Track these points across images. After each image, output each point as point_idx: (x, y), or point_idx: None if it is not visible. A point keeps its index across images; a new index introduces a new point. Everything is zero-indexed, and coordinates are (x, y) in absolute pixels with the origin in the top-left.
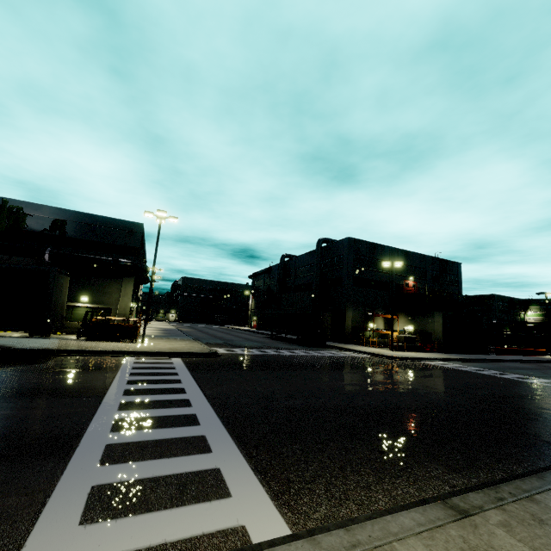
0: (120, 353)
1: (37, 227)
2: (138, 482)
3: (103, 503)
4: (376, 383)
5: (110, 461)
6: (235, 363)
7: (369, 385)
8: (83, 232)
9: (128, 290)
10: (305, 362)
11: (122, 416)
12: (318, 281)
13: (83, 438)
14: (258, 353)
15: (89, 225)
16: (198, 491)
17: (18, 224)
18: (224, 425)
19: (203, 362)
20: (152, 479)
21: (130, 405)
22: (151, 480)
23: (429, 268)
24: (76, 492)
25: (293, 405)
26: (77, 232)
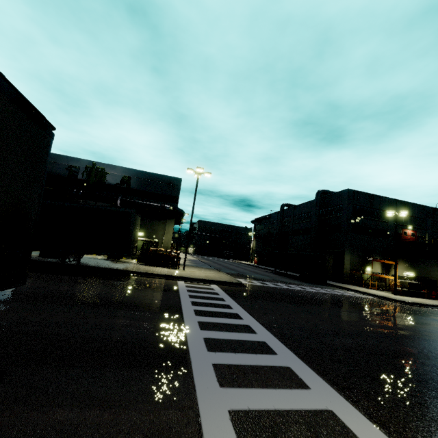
0: (172, 277)
1: (112, 182)
2: (266, 414)
3: (250, 434)
4: (409, 328)
5: (226, 384)
6: (262, 294)
7: (404, 329)
8: (141, 185)
9: (170, 229)
10: (321, 299)
11: (207, 335)
12: (316, 227)
13: (191, 354)
14: (274, 286)
15: (145, 180)
16: (332, 437)
17: (101, 179)
18: (299, 358)
19: (236, 290)
20: (276, 412)
21: (207, 326)
22: (277, 414)
23: (429, 218)
24: (218, 415)
25: (346, 343)
26: (137, 185)
